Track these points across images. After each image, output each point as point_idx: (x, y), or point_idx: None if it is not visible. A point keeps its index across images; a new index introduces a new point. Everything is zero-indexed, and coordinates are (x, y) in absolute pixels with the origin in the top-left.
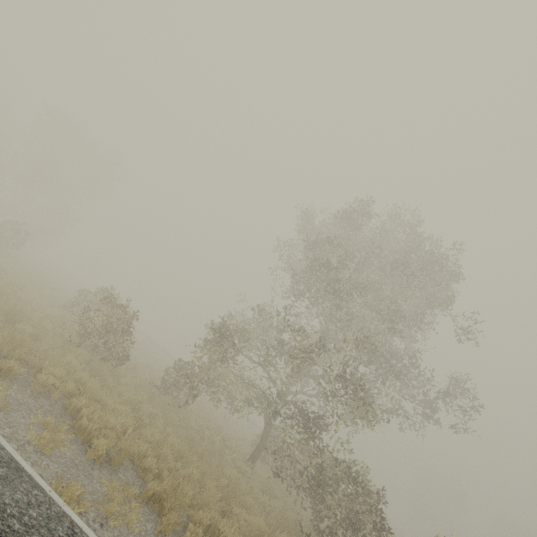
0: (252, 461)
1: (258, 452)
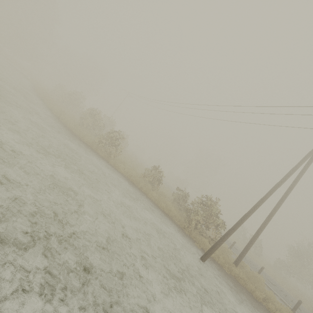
0: None
1: None
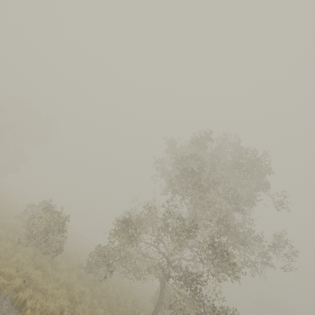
0: (154, 314)
1: (158, 307)
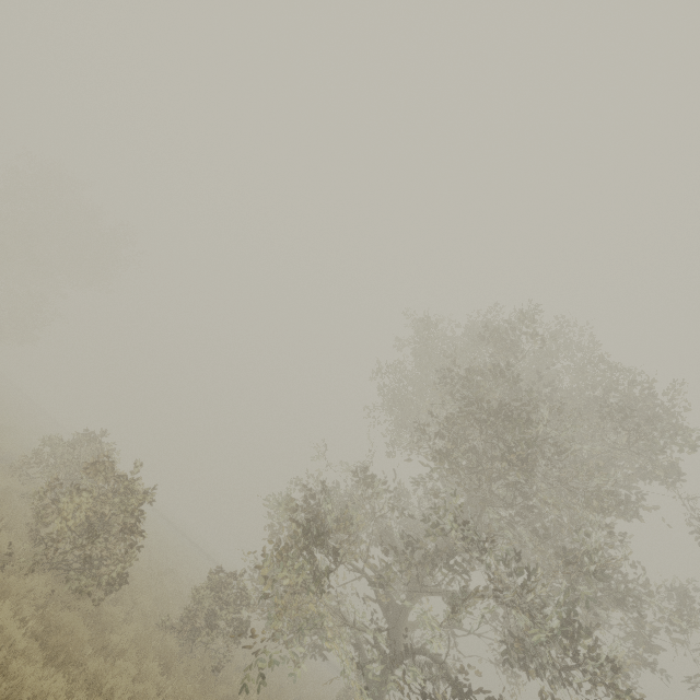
0: None
1: None
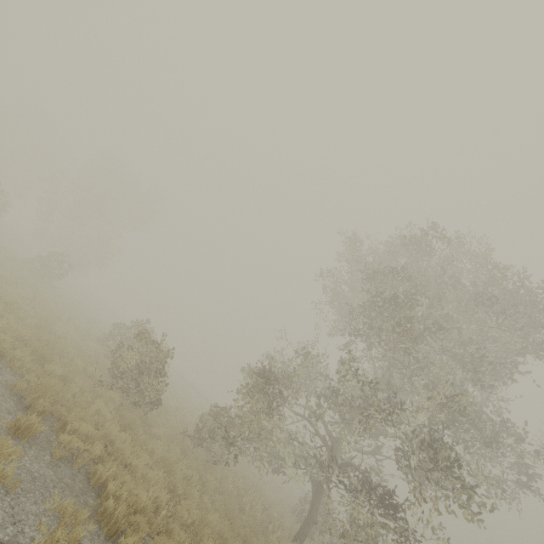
0: (299, 540)
1: (307, 529)
